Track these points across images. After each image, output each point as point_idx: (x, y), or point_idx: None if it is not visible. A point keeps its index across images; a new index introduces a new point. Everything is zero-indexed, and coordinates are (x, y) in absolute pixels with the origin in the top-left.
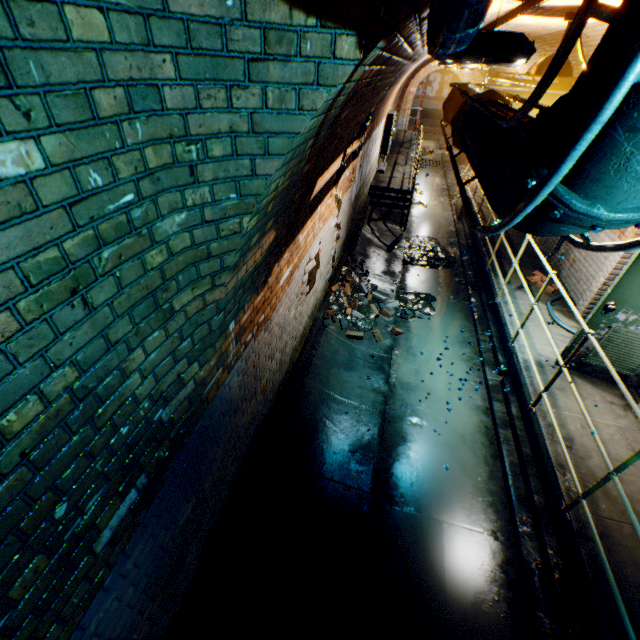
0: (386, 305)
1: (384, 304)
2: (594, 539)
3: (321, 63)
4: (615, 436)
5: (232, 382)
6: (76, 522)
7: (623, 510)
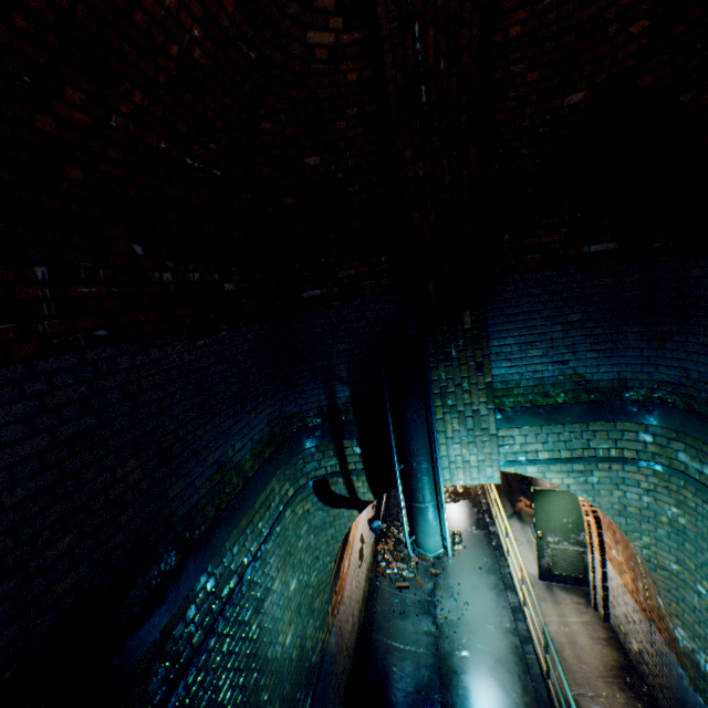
0: None
1: None
2: (555, 704)
3: (349, 516)
4: (580, 629)
5: (332, 640)
6: (300, 702)
7: (585, 684)
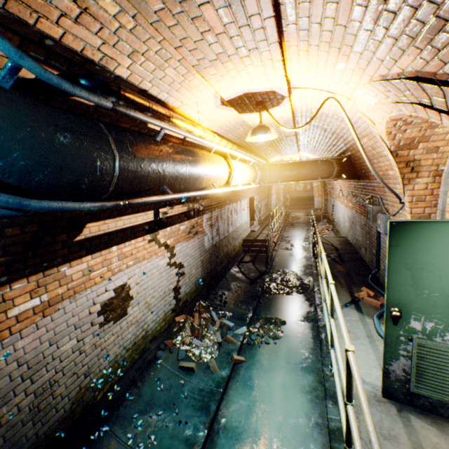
0: (234, 331)
1: (233, 330)
2: None
3: None
4: None
5: None
6: None
7: None
